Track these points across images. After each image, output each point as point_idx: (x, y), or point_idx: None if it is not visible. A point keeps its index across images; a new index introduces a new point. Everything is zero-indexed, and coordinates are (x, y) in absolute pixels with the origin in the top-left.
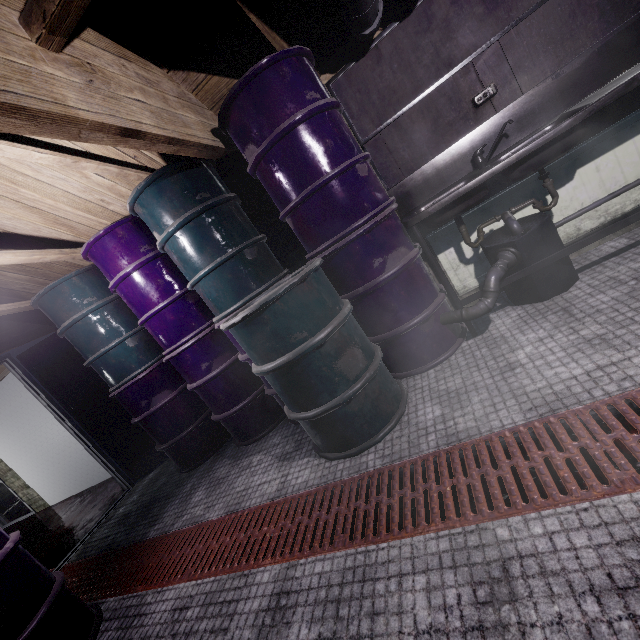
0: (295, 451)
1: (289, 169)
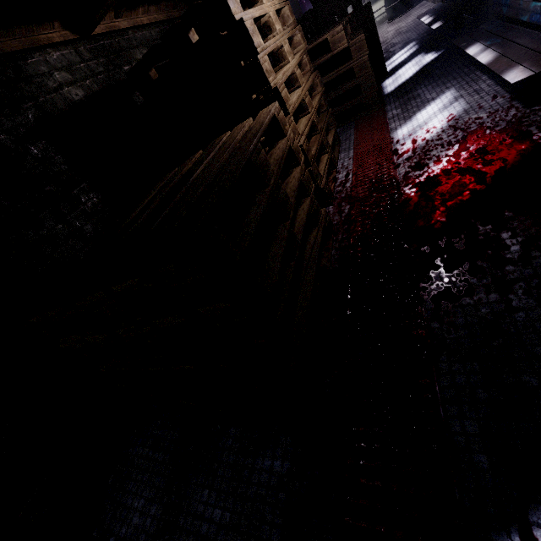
0: None
1: (308, 3)
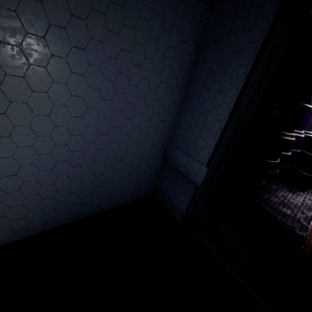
0: (292, 190)
1: None
